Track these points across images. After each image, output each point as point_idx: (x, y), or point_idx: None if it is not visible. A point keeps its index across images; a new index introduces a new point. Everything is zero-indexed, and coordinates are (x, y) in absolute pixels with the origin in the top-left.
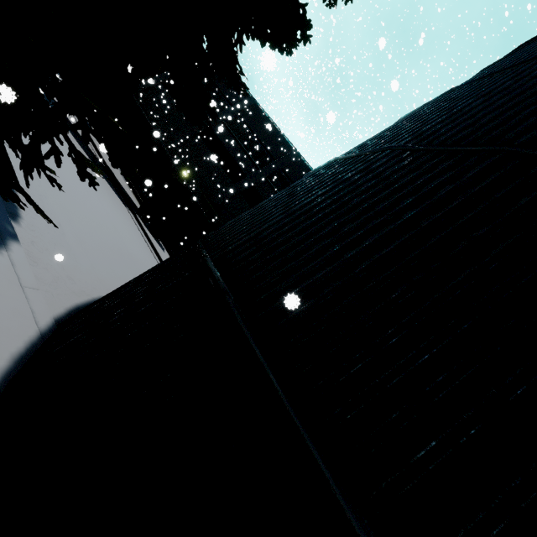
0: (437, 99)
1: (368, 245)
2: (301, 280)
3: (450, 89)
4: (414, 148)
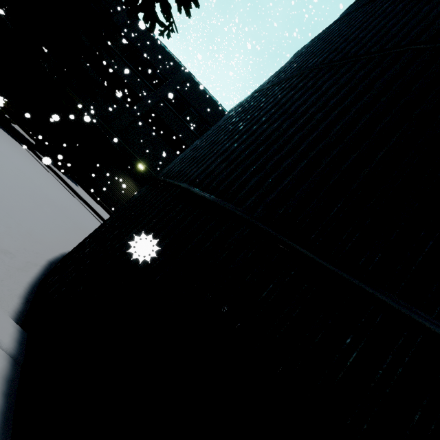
0: None
1: None
2: None
3: None
4: None
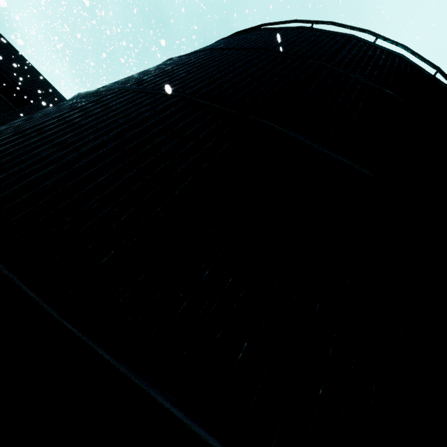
0: (160, 63)
1: (86, 149)
2: (22, 179)
3: (169, 58)
4: (133, 89)
